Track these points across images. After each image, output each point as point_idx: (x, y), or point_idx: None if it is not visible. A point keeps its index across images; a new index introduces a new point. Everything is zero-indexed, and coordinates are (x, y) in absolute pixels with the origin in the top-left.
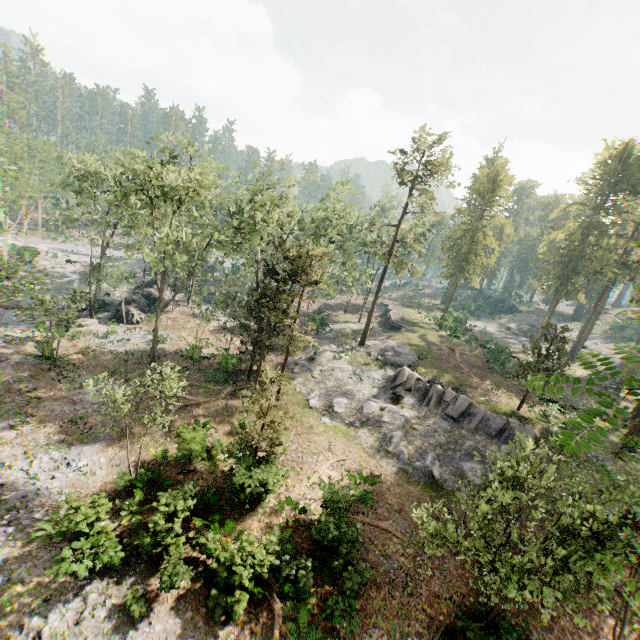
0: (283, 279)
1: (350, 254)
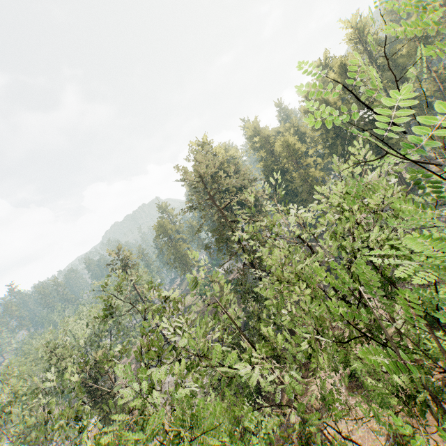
0: (95, 381)
1: (122, 327)
